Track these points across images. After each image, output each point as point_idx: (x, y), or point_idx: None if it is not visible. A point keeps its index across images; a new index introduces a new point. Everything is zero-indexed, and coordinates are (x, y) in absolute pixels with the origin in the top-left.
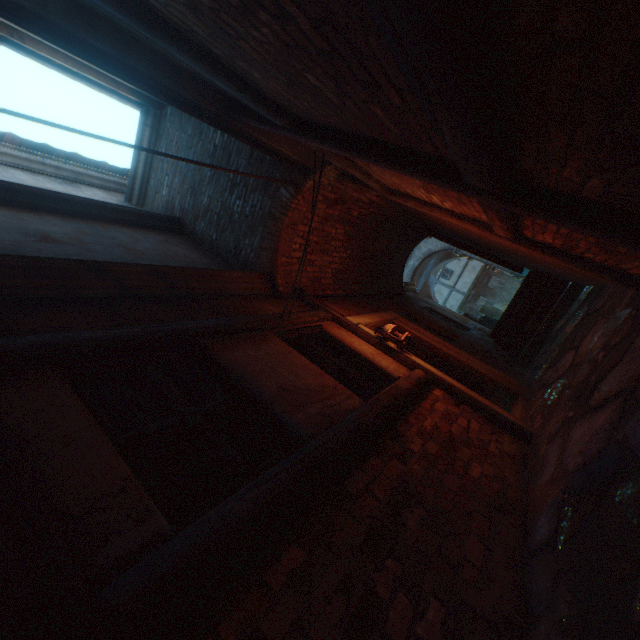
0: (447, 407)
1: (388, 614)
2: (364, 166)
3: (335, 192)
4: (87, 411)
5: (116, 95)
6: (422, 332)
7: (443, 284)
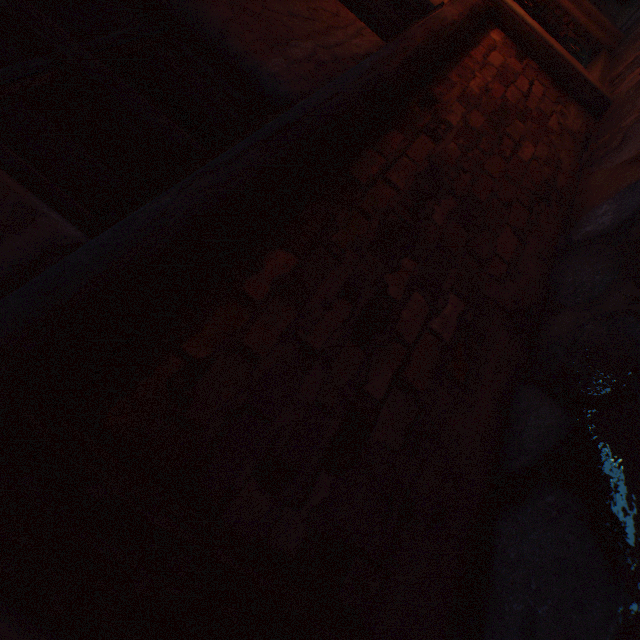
0: (506, 62)
1: (400, 315)
2: None
3: None
4: None
5: None
6: None
7: None
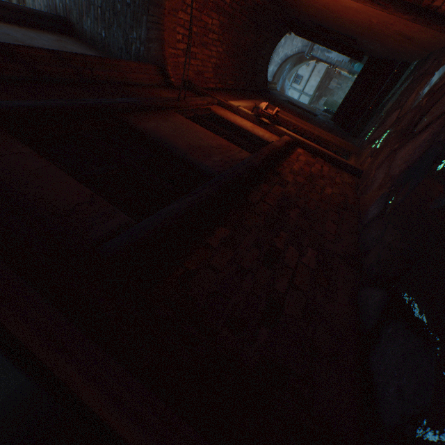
0: (307, 159)
1: (285, 255)
2: None
3: None
4: (43, 158)
5: None
6: (285, 115)
7: (295, 89)
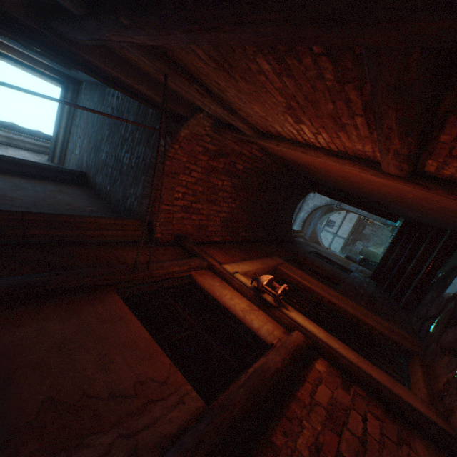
0: (333, 393)
1: None
2: (220, 94)
3: (215, 143)
4: None
5: (37, 72)
6: (306, 278)
7: (328, 231)
